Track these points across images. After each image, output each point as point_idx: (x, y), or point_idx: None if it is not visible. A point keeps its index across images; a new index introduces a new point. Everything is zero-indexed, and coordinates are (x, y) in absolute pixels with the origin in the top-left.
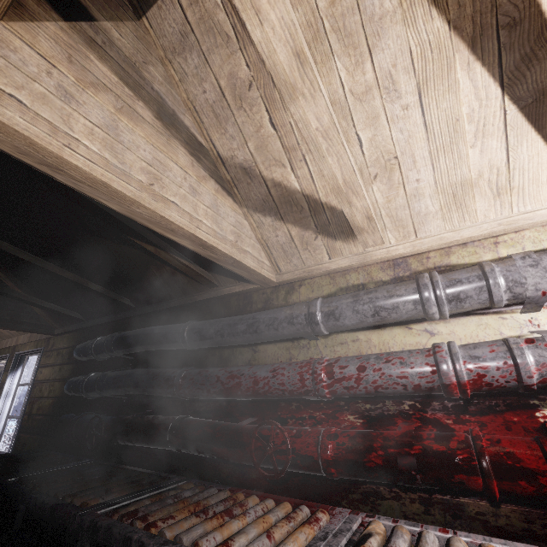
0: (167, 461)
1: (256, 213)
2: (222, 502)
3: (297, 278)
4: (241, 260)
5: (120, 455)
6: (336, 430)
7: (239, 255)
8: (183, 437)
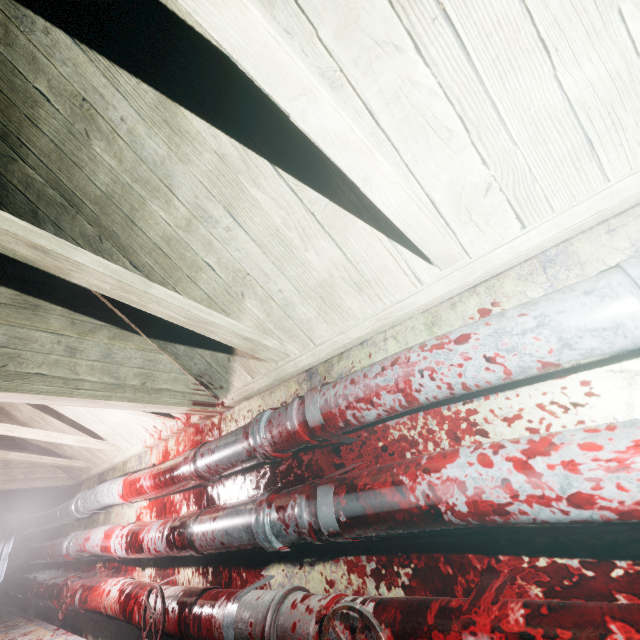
0: (34, 602)
1: (42, 455)
2: (1, 622)
3: (78, 482)
4: (30, 486)
5: (24, 601)
6: (54, 579)
7: (29, 483)
8: (21, 587)
